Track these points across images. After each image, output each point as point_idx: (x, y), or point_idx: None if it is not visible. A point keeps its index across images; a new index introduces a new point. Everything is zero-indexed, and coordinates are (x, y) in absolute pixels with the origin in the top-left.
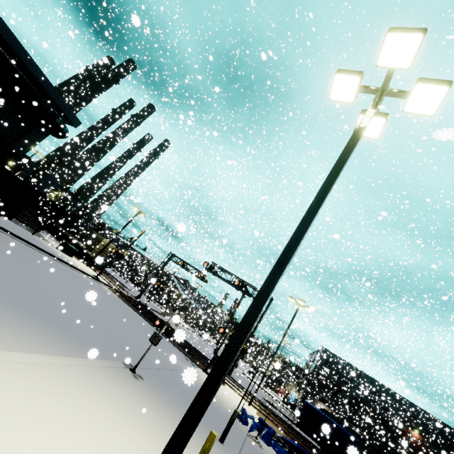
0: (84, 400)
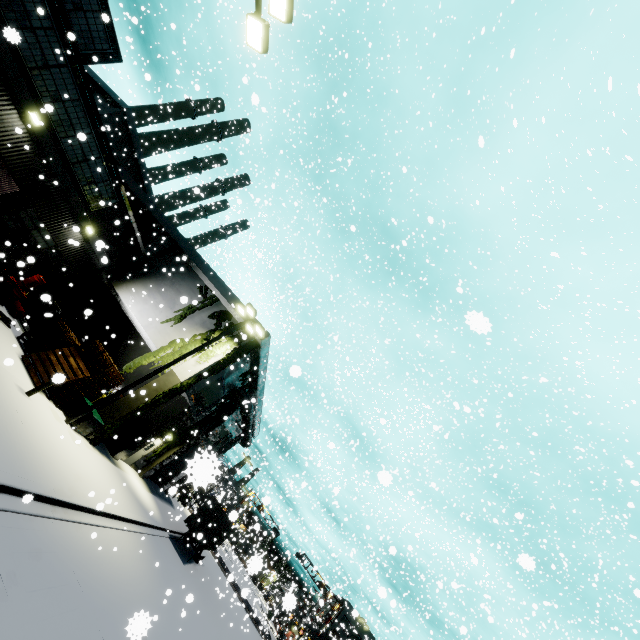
0: None
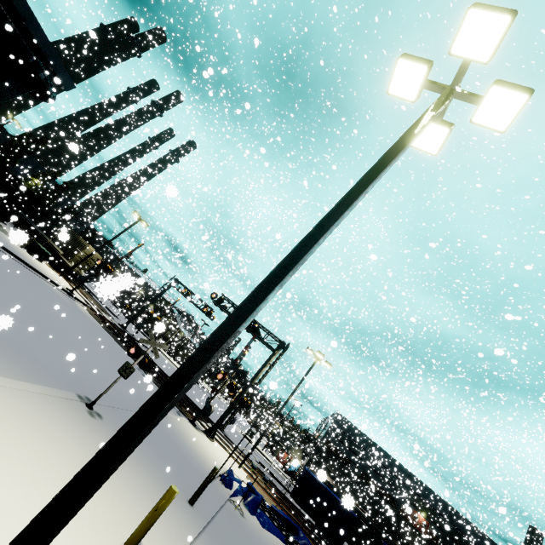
0: (1, 430)
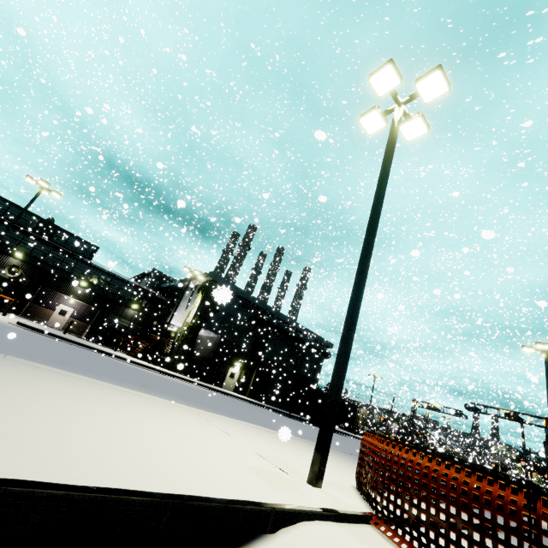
0: None
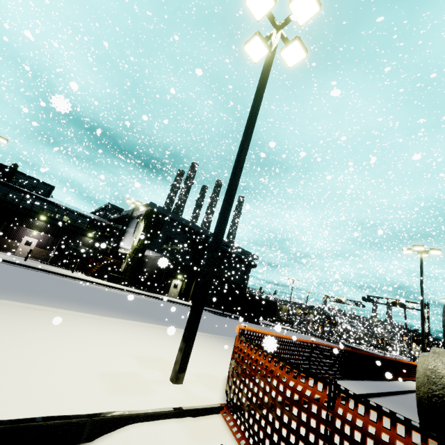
0: None
